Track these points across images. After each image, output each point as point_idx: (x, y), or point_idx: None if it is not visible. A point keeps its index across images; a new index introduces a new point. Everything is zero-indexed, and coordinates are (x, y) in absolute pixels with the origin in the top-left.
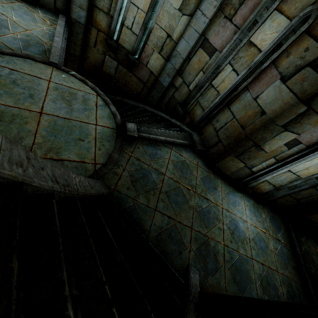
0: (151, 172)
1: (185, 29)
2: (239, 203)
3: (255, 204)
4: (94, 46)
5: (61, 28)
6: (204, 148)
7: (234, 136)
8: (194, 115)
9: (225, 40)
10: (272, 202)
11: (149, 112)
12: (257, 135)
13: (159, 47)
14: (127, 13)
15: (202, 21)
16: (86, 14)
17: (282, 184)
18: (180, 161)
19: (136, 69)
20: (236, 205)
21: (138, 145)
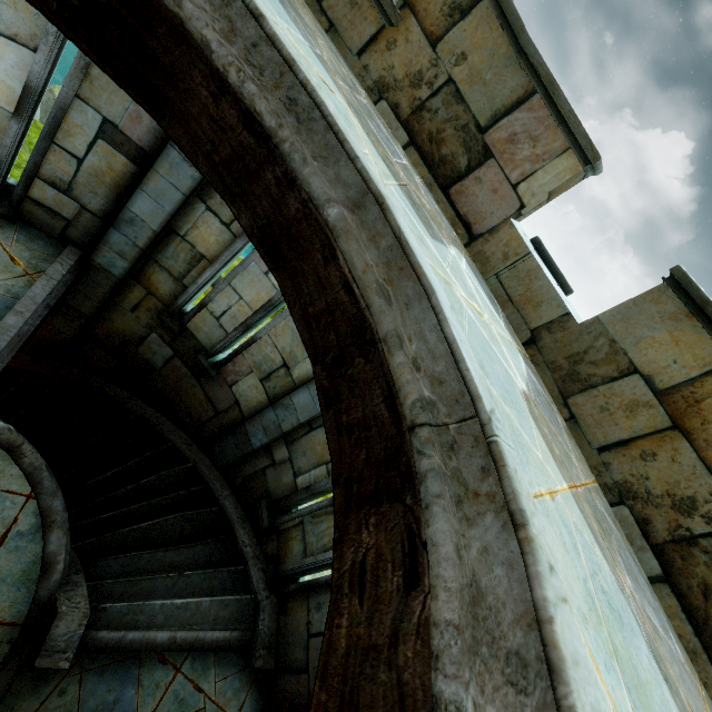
0: None
1: None
2: None
3: None
4: (131, 309)
5: (46, 286)
6: (275, 657)
7: None
8: (286, 547)
9: None
10: None
11: (204, 481)
12: None
13: (264, 373)
14: (219, 295)
15: None
16: (128, 266)
17: None
18: None
19: (209, 380)
20: None
21: (69, 679)
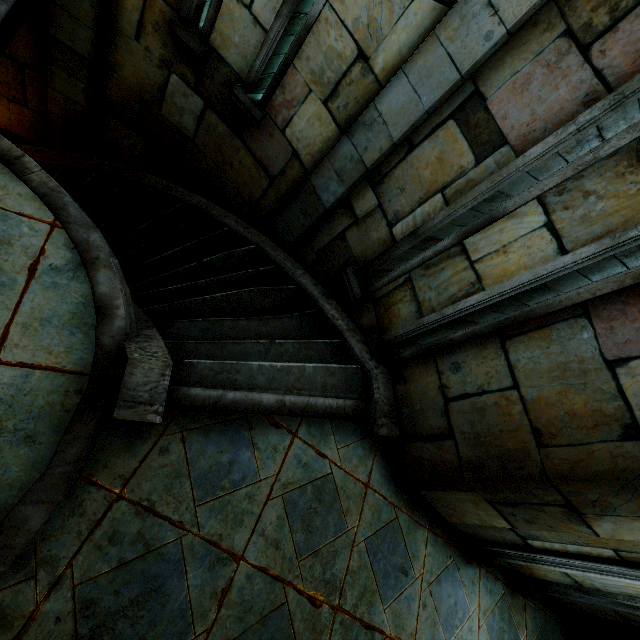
0: (188, 560)
1: (416, 43)
2: (466, 612)
3: (507, 599)
4: (135, 36)
5: None
6: (398, 427)
7: (502, 449)
8: (389, 313)
9: (546, 116)
10: (551, 595)
11: (272, 262)
12: (585, 489)
13: (328, 86)
14: None
15: (481, 30)
16: None
17: (604, 589)
18: (313, 482)
19: (254, 132)
20: (455, 622)
21: (169, 437)
